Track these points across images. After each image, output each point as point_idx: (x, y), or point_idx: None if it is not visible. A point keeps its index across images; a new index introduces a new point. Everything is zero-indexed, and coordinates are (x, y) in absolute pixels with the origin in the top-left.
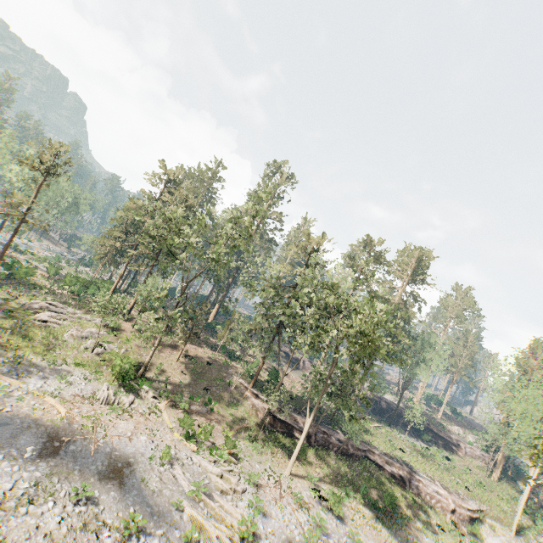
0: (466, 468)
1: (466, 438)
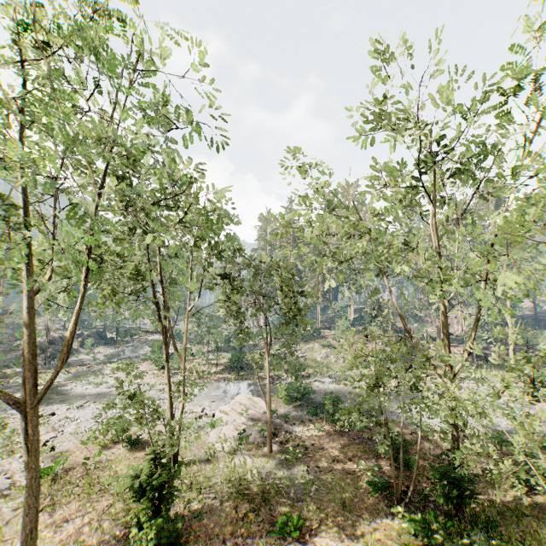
0: None
1: None
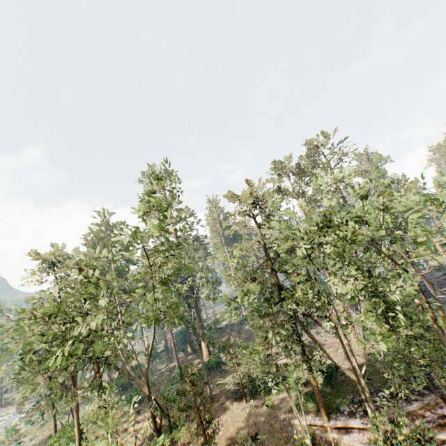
0: None
1: None
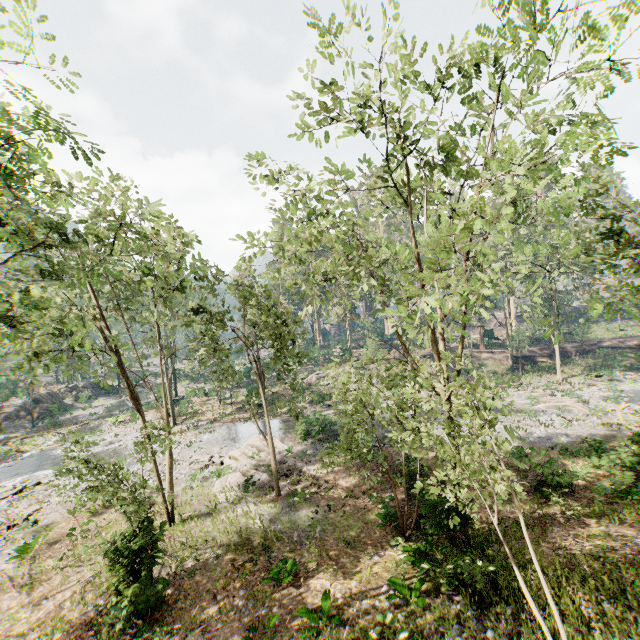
0: None
1: None
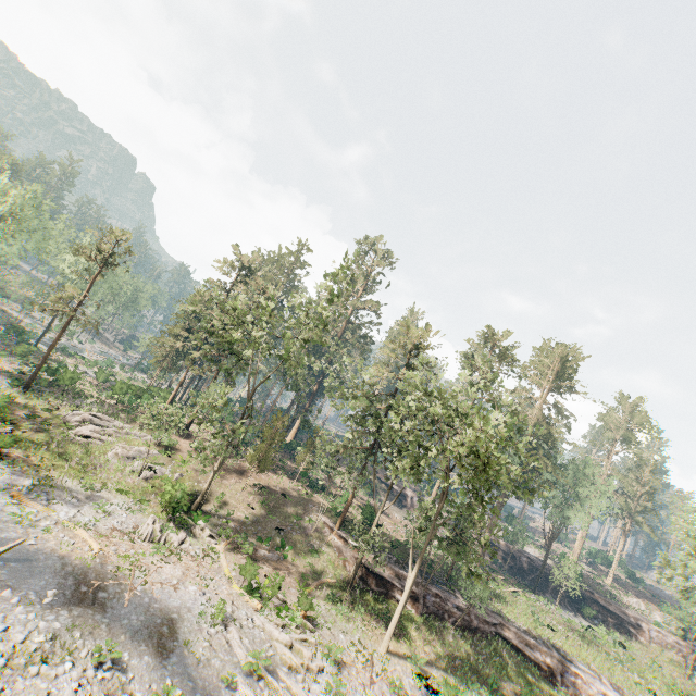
0: (651, 662)
1: (650, 616)
